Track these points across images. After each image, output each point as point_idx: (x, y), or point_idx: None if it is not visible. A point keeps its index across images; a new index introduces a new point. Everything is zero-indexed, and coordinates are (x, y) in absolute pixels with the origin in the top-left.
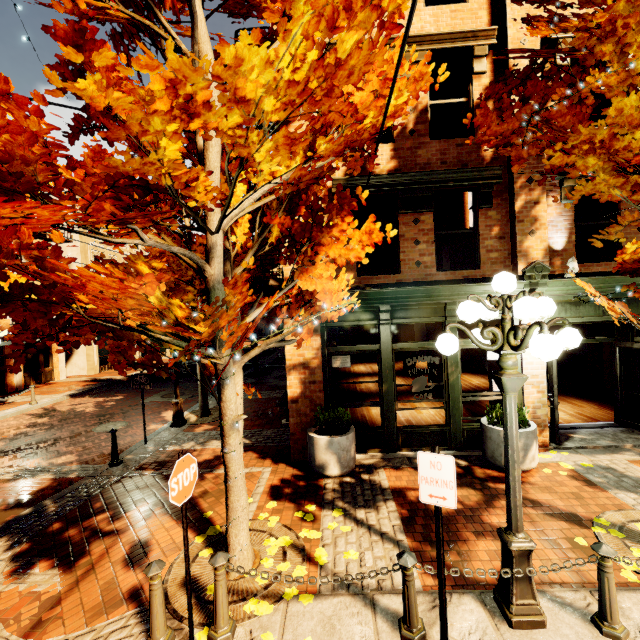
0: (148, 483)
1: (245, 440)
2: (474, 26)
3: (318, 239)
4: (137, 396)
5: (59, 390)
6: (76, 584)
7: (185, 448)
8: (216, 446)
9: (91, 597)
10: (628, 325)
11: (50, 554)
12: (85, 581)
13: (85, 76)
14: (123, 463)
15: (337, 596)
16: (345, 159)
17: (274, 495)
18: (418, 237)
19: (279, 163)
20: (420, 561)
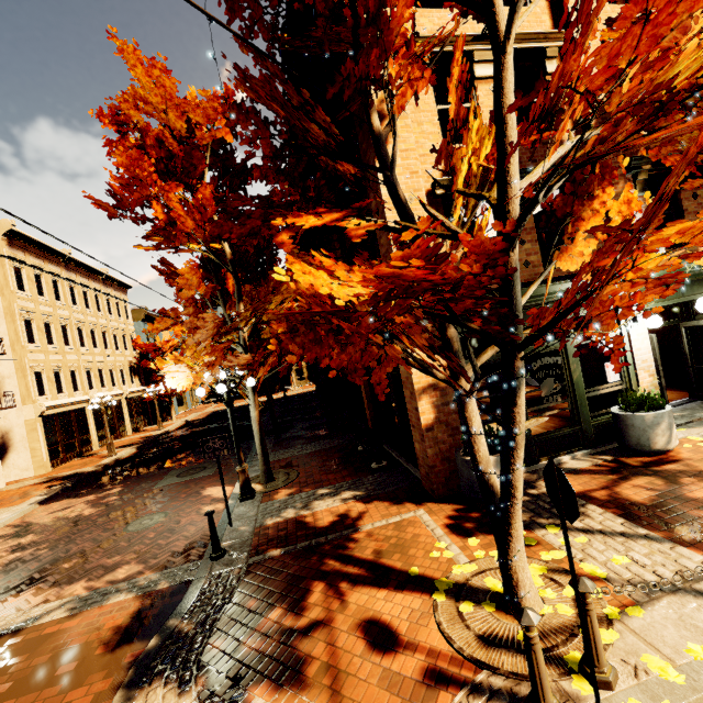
0: (290, 563)
1: (354, 492)
2: (540, 29)
3: (579, 213)
4: (141, 483)
5: (12, 501)
6: (336, 696)
7: (289, 517)
8: (326, 506)
9: (378, 702)
10: (689, 306)
11: (251, 678)
12: (345, 688)
13: (381, 9)
14: (227, 552)
15: (659, 599)
16: (632, 119)
17: (461, 533)
18: (522, 237)
19: (483, 142)
20: (687, 546)
